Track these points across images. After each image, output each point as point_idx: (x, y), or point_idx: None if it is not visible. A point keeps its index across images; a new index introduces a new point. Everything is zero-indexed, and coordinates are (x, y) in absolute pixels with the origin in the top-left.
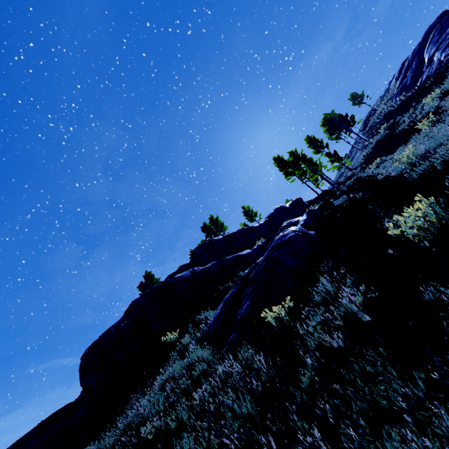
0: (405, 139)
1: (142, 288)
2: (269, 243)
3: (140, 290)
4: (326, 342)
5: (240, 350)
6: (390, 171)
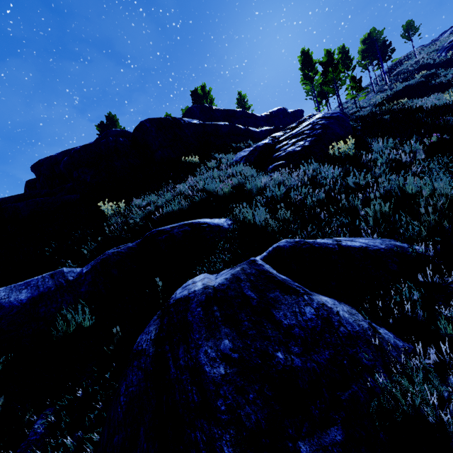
0: (441, 90)
1: (101, 129)
2: (275, 131)
3: (99, 130)
4: (392, 161)
5: (292, 168)
6: (429, 104)
